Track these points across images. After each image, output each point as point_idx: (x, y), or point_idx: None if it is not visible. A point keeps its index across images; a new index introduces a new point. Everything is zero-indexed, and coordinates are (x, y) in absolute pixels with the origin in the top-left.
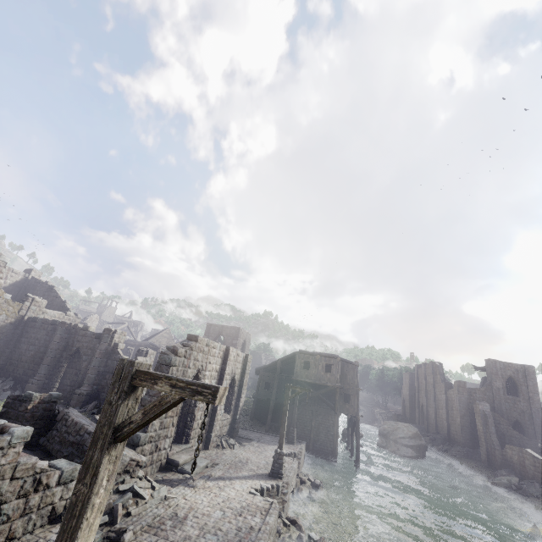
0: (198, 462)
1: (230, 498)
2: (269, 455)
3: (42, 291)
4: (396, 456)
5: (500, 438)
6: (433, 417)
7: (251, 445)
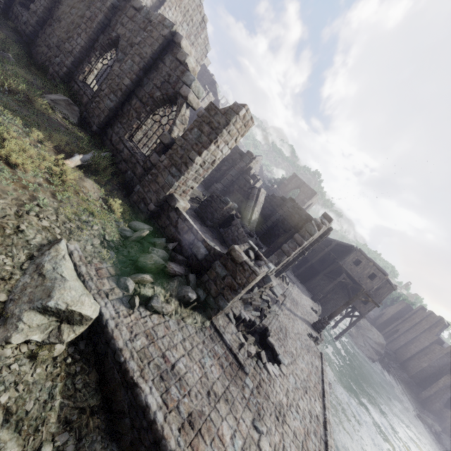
0: (278, 289)
1: (300, 333)
2: (305, 304)
3: (207, 82)
4: (358, 345)
5: (448, 400)
6: (401, 343)
7: (295, 288)
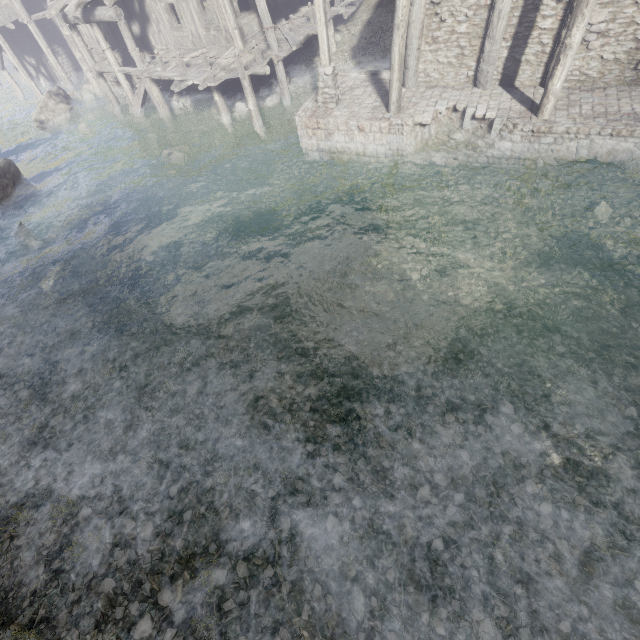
0: None
1: None
2: None
3: None
4: None
5: None
6: None
7: None
